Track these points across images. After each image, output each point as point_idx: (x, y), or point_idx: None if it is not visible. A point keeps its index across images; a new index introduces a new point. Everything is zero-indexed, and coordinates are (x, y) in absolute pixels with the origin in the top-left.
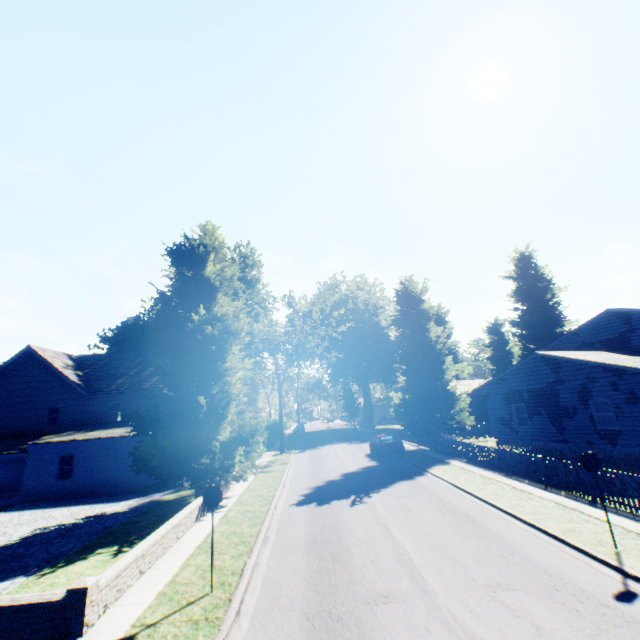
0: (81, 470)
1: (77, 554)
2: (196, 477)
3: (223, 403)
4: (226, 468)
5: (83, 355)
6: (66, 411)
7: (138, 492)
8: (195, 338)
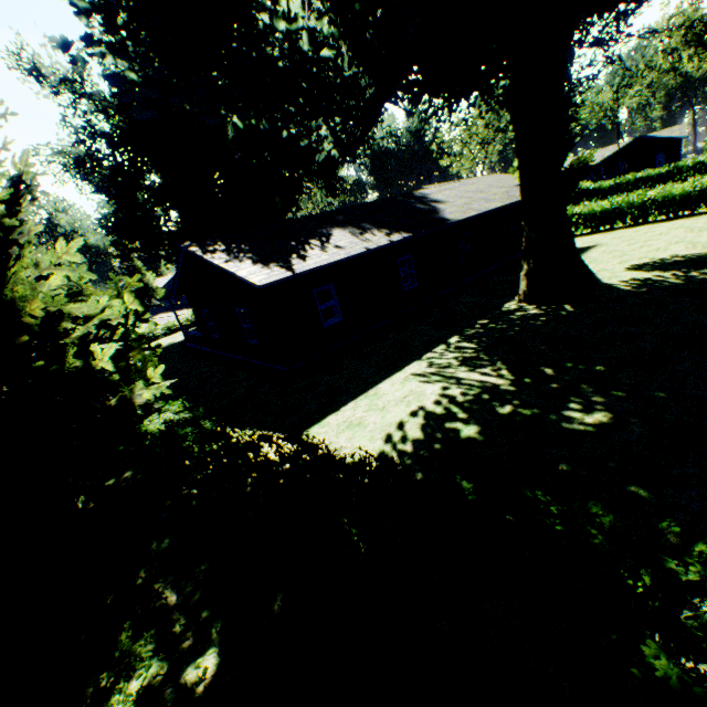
0: None
1: None
2: None
3: None
4: None
5: None
6: None
7: None
8: None
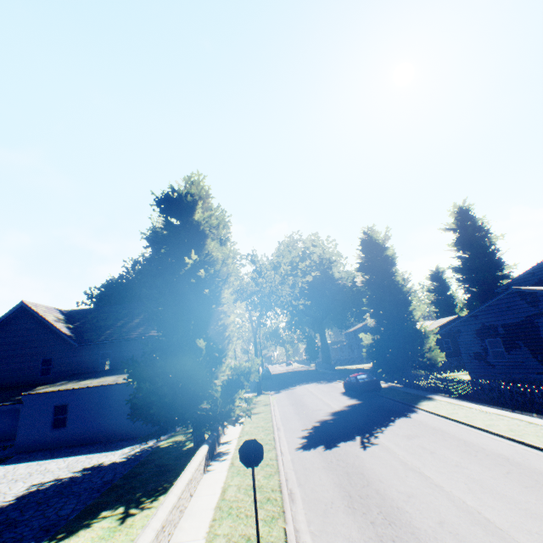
0: (75, 419)
1: (78, 520)
2: (196, 423)
3: (219, 346)
4: (225, 413)
5: (73, 310)
6: (58, 362)
7: (132, 439)
8: (188, 282)
